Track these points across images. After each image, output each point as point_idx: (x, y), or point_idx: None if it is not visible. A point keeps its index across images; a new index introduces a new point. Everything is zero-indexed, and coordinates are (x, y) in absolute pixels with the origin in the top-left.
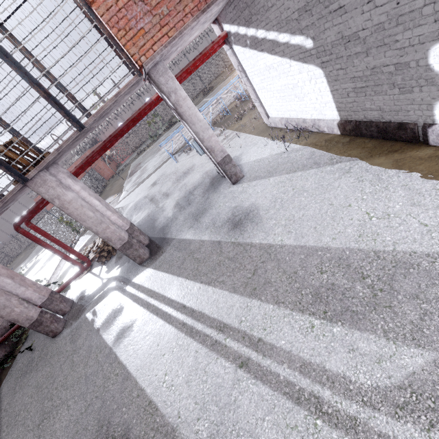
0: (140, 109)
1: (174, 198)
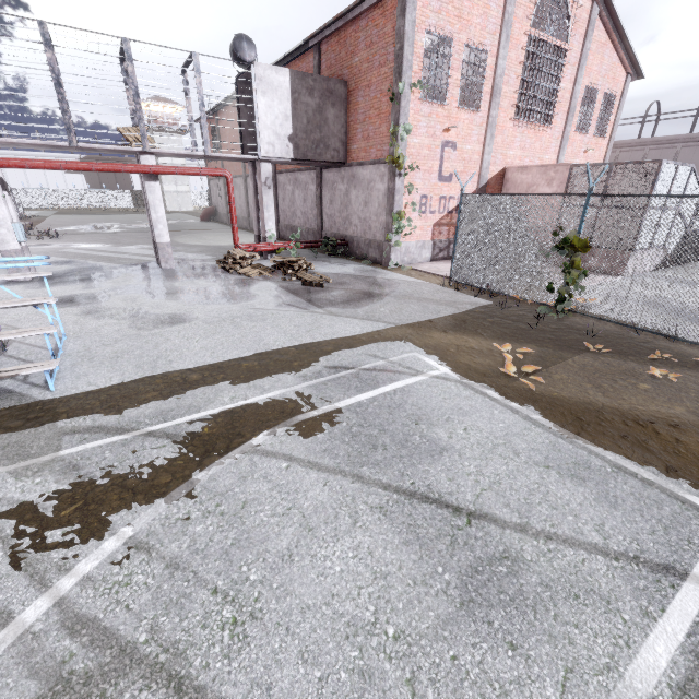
0: (22, 160)
1: (114, 281)
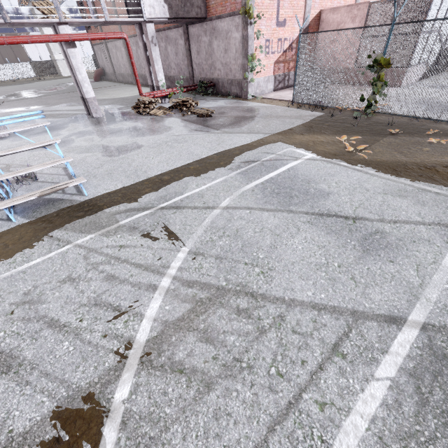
0: None
1: (68, 130)
